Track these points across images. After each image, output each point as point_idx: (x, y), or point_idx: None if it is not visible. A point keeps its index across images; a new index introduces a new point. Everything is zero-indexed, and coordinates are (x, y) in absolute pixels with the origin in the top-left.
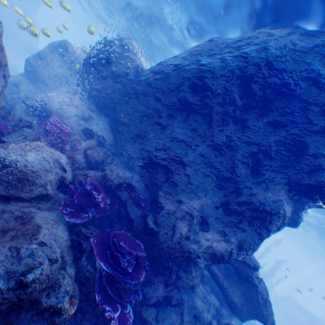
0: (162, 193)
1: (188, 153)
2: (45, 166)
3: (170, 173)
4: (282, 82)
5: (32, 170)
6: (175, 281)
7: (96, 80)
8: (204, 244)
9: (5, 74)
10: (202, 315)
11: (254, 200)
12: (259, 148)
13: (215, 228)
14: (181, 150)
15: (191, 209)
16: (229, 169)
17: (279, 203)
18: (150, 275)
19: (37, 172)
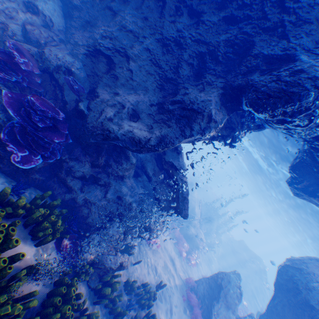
0: (103, 86)
1: (134, 46)
2: None
3: (114, 66)
4: None
5: None
6: (104, 166)
7: None
8: (126, 128)
9: None
10: (125, 197)
11: (186, 99)
12: (208, 49)
13: (145, 123)
14: (128, 41)
15: (125, 101)
16: (174, 71)
17: (207, 104)
18: (79, 155)
19: None
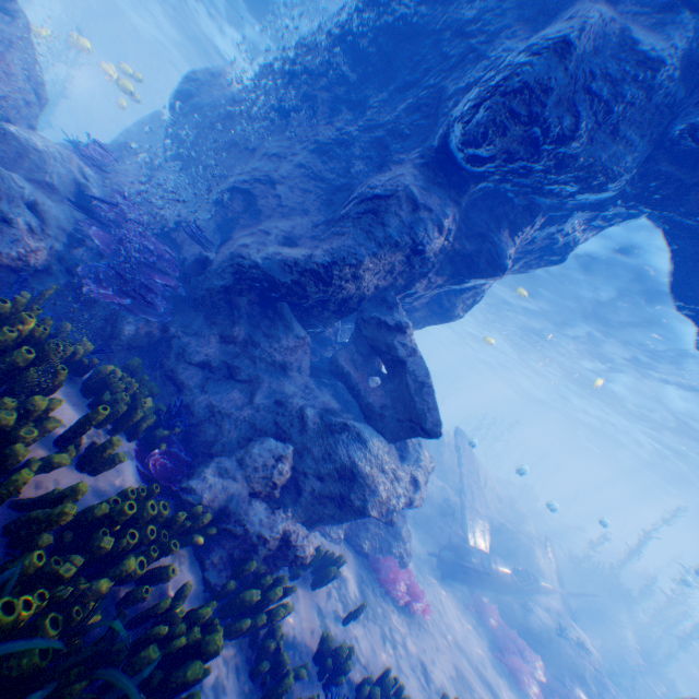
0: (241, 230)
1: (281, 167)
2: (55, 154)
3: (254, 200)
4: (394, 17)
5: (35, 149)
6: (246, 345)
7: (175, 124)
8: (269, 249)
9: (40, 92)
10: (291, 401)
11: (364, 190)
12: (387, 130)
13: (306, 248)
14: (272, 166)
15: (270, 229)
16: (343, 175)
17: (398, 180)
18: (201, 328)
19: (41, 153)
